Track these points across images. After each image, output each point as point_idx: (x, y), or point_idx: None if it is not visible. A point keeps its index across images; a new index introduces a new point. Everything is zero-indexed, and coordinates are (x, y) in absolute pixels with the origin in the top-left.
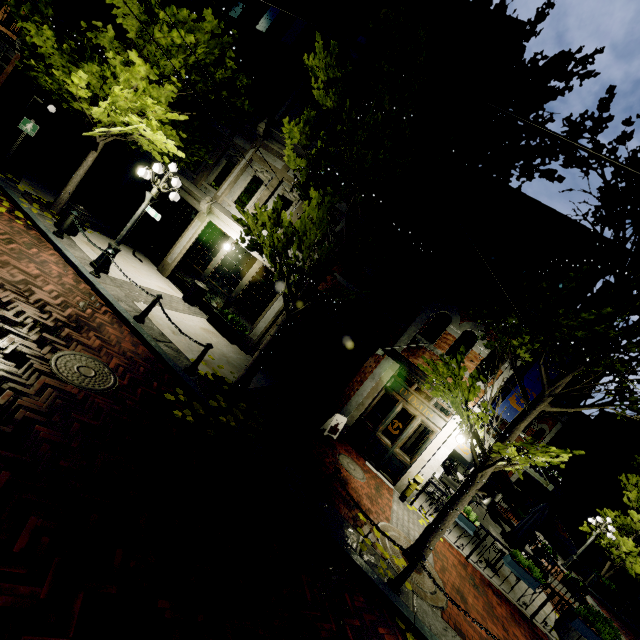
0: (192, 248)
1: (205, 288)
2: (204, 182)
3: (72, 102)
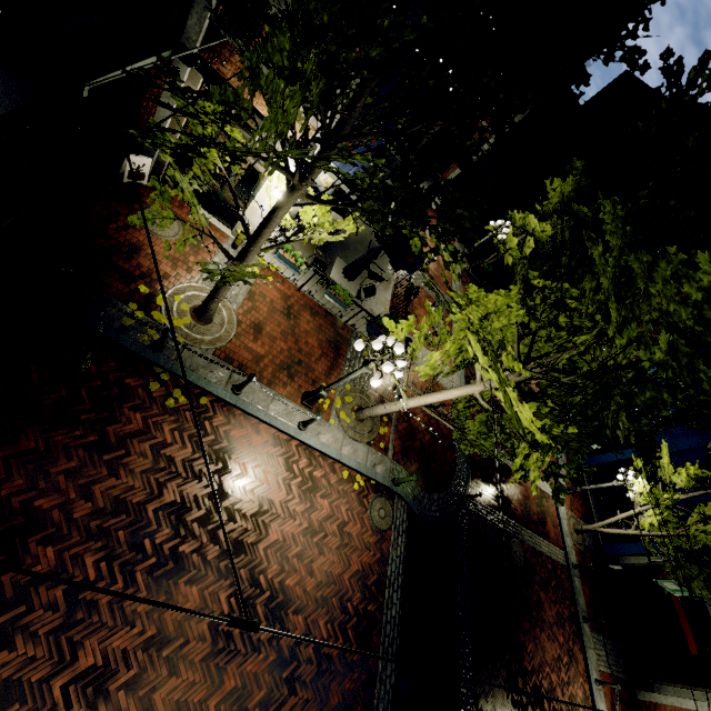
0: None
1: None
2: None
3: None
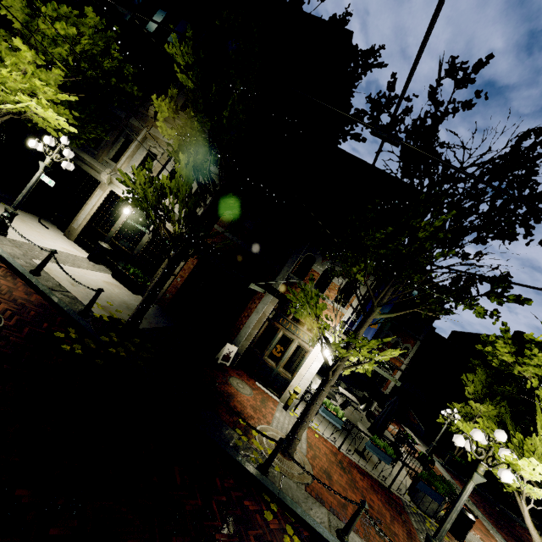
0: (96, 214)
1: (108, 248)
2: (105, 157)
3: None
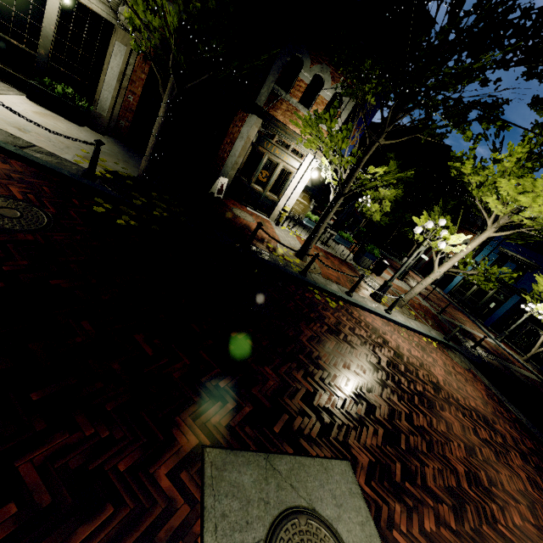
0: None
1: None
2: None
3: None
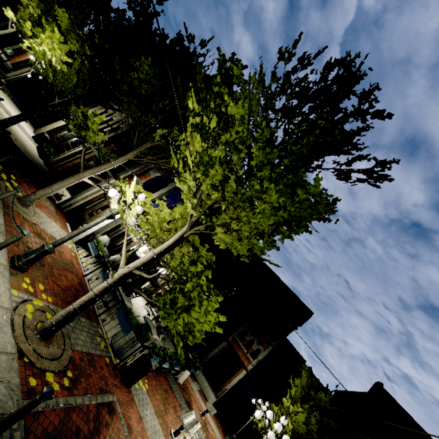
0: (58, 128)
1: (47, 136)
2: None
3: (26, 38)
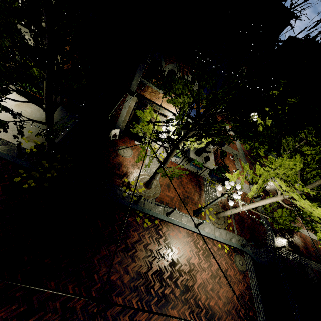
0: None
1: None
2: None
3: None
